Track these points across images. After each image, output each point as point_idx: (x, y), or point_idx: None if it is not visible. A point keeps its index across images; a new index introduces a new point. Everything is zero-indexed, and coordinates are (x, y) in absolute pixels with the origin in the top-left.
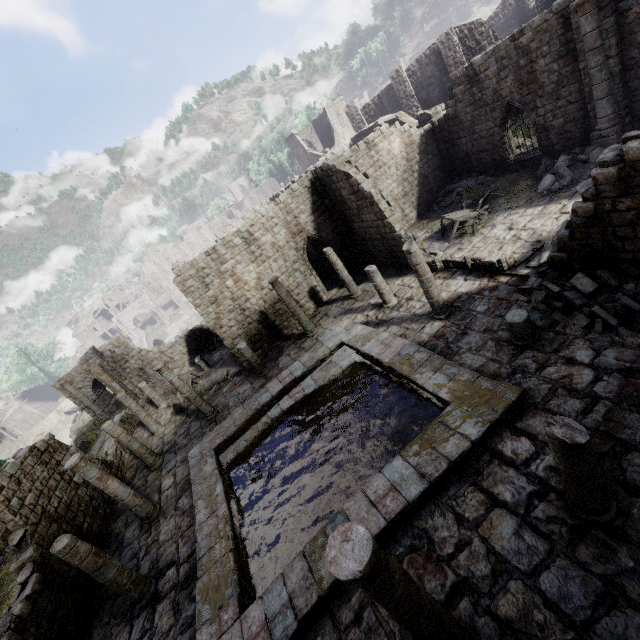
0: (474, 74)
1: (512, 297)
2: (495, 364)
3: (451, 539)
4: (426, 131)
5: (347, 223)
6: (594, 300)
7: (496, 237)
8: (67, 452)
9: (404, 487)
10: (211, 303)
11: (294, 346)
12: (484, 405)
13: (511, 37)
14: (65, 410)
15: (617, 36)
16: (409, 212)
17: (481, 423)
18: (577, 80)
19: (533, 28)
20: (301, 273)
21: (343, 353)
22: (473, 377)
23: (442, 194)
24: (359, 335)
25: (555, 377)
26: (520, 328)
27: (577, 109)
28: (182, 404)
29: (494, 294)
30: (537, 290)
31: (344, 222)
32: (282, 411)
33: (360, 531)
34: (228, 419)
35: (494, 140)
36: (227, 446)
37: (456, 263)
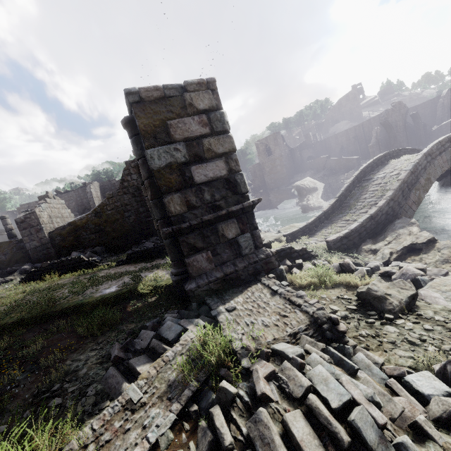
0: None
1: None
2: None
3: None
4: None
5: None
6: None
7: None
8: None
9: None
10: None
11: None
12: None
13: None
14: None
15: None
16: None
17: None
18: None
19: None
20: None
21: None
22: None
23: None
24: None
25: None
26: None
27: None
28: None
29: None
30: None
31: None
32: None
33: None
34: None
35: None
36: None
37: None
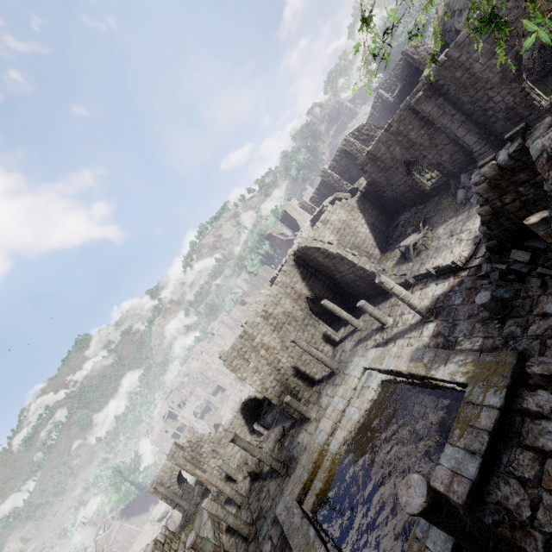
0: (373, 156)
1: (476, 284)
2: (489, 340)
3: (523, 502)
4: (359, 197)
5: (330, 277)
6: (535, 264)
7: (444, 245)
8: (180, 541)
9: (463, 469)
10: (254, 373)
11: (328, 386)
12: (494, 375)
13: (385, 130)
14: (157, 518)
15: (450, 104)
16: (372, 251)
17: (498, 391)
18: (442, 132)
19: (395, 121)
20: (311, 326)
21: (369, 377)
22: (476, 356)
23: (391, 230)
24: (375, 357)
25: (539, 332)
26: (491, 305)
27: (453, 146)
28: (255, 470)
29: (462, 287)
30: (492, 272)
31: (328, 278)
32: (339, 445)
33: (415, 477)
34: (298, 468)
35: (408, 184)
36: (305, 493)
37: (423, 275)
